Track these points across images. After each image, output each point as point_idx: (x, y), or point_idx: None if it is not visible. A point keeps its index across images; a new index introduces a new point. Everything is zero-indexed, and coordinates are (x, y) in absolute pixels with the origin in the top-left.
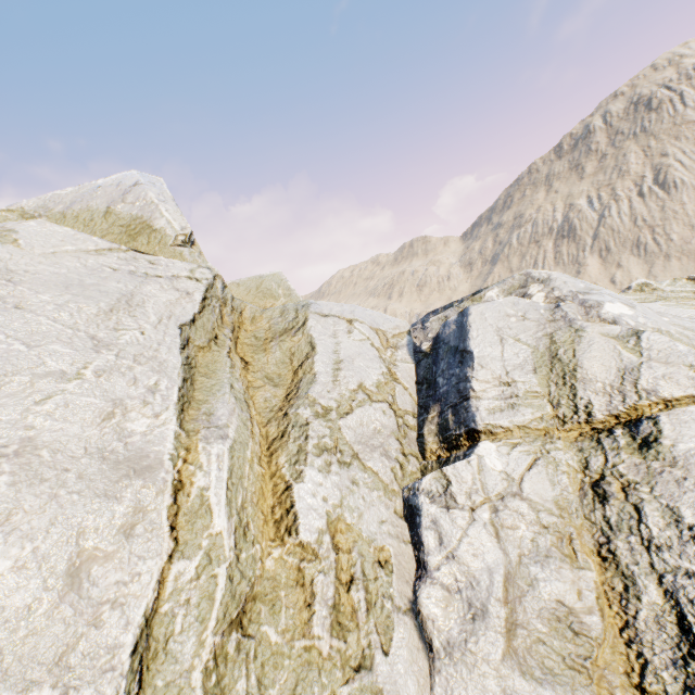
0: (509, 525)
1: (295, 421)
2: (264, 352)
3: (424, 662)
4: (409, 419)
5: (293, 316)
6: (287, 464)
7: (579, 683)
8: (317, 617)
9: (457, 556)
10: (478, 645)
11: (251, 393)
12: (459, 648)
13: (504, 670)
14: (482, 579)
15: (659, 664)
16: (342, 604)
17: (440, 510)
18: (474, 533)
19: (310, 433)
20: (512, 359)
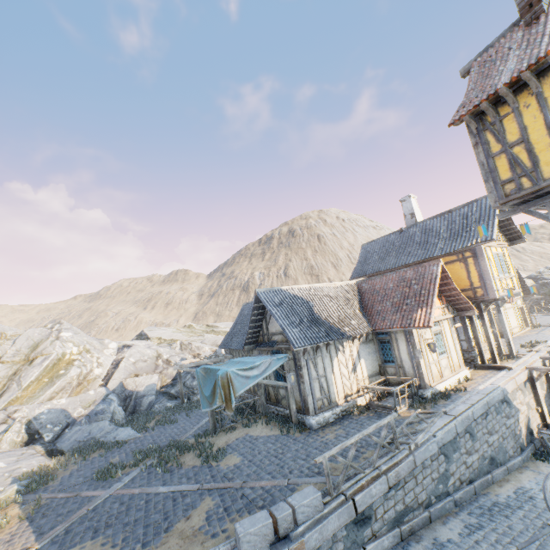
0: None
1: None
2: None
3: None
4: None
5: None
6: None
7: None
8: None
9: None
10: None
11: None
12: None
13: None
14: None
15: None
16: None
17: None
18: None
19: None
20: (26, 345)
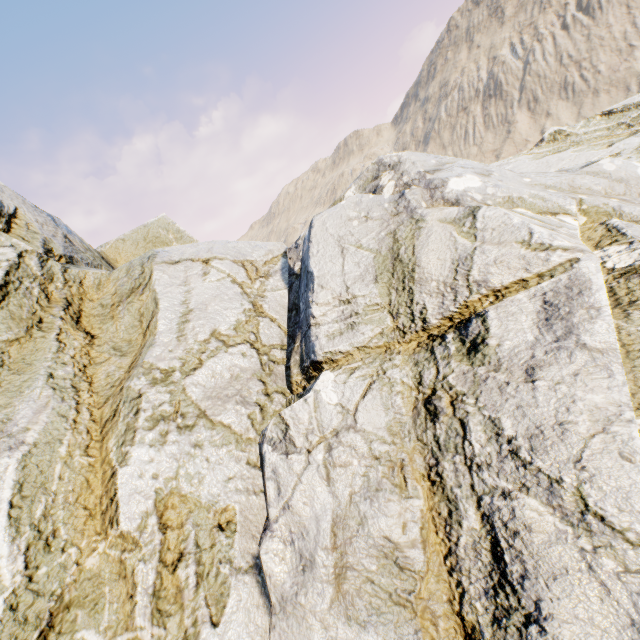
0: (342, 462)
1: (127, 397)
2: (112, 320)
3: (263, 619)
4: (277, 353)
5: (139, 272)
6: (115, 447)
7: (404, 618)
8: (139, 607)
9: (292, 506)
10: (307, 597)
11: (91, 372)
12: (291, 602)
13: (330, 620)
14: (311, 528)
15: (474, 593)
16: (164, 588)
17: (280, 458)
18: (307, 479)
19: (142, 406)
20: (352, 272)
